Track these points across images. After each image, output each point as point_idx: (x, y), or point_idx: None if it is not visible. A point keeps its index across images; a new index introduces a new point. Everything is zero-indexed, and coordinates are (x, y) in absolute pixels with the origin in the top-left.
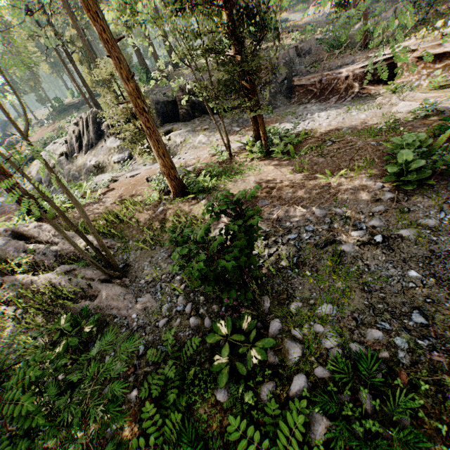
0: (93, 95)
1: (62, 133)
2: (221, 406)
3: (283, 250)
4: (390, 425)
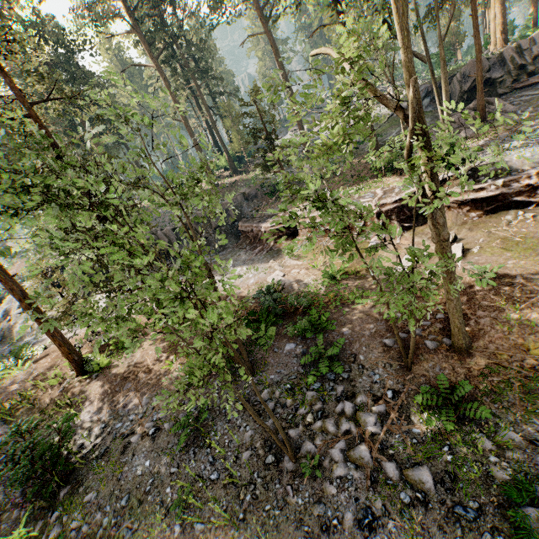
0: None
1: None
2: None
3: (106, 440)
4: None
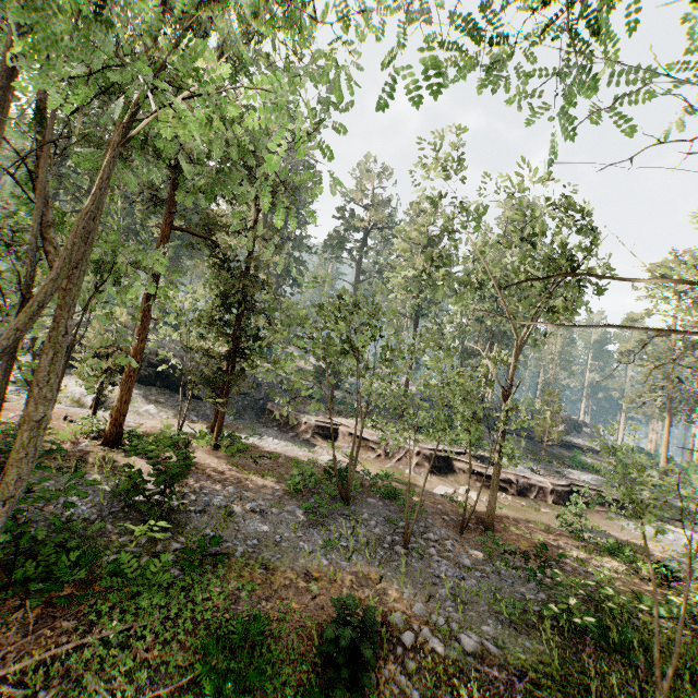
0: None
1: None
2: (106, 566)
3: (195, 503)
4: (215, 575)
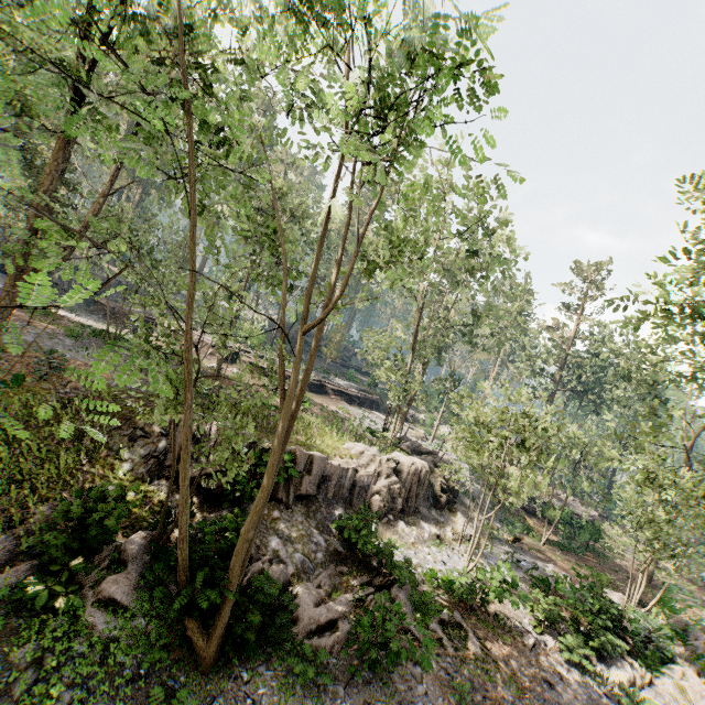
0: None
1: None
2: None
3: None
4: None
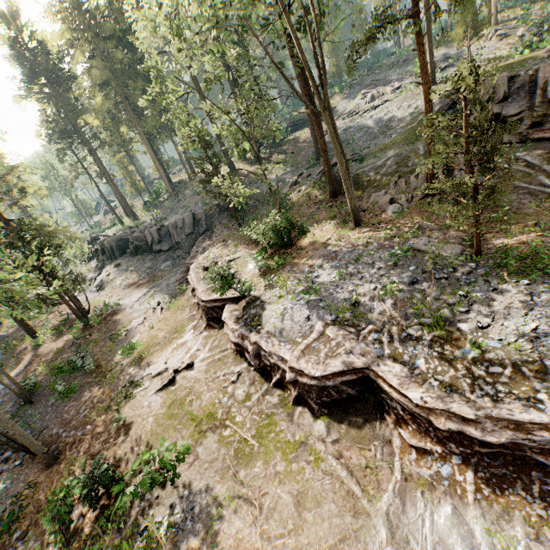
0: (124, 204)
1: (115, 223)
2: None
3: None
4: None
